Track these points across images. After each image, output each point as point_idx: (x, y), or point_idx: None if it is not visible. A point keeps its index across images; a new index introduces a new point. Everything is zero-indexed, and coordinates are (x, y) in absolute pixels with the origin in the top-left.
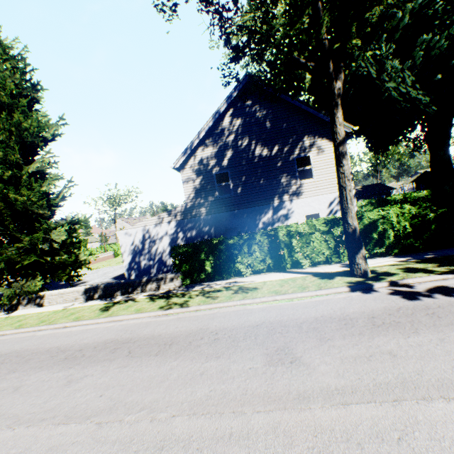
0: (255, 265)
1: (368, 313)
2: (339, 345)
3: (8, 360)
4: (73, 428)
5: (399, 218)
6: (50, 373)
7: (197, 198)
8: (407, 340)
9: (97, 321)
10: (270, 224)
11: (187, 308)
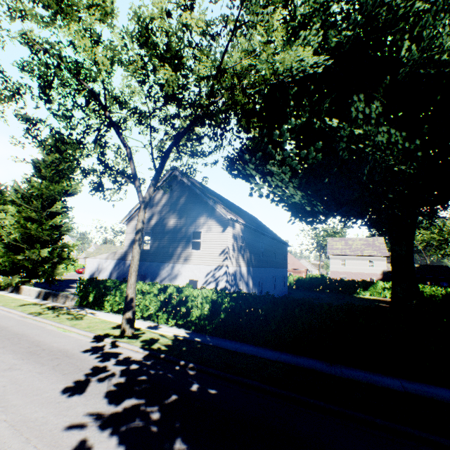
0: (115, 306)
1: (52, 347)
2: None
3: None
4: None
5: (203, 299)
6: None
7: (130, 247)
8: (11, 359)
9: (5, 309)
10: (165, 279)
11: (33, 317)
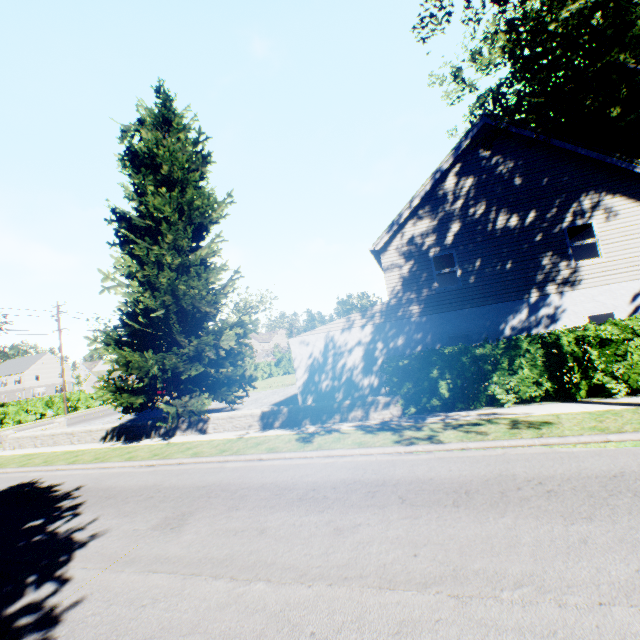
0: (522, 389)
1: None
2: None
3: (215, 494)
4: (413, 598)
5: None
6: (294, 515)
7: (405, 293)
8: None
9: (305, 455)
10: (524, 330)
11: (445, 445)
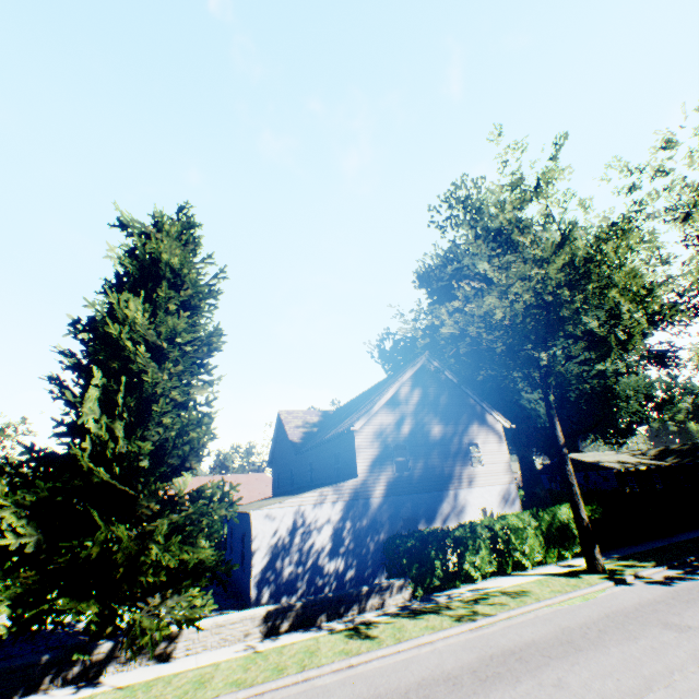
0: (483, 566)
1: (663, 595)
2: (691, 614)
3: None
4: (657, 695)
5: None
6: (508, 690)
7: (372, 472)
8: None
9: (397, 648)
10: (450, 515)
11: (499, 615)
